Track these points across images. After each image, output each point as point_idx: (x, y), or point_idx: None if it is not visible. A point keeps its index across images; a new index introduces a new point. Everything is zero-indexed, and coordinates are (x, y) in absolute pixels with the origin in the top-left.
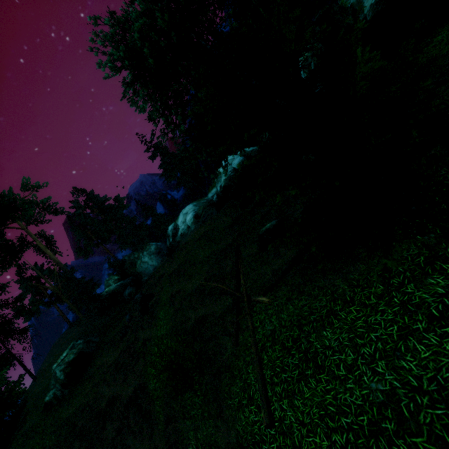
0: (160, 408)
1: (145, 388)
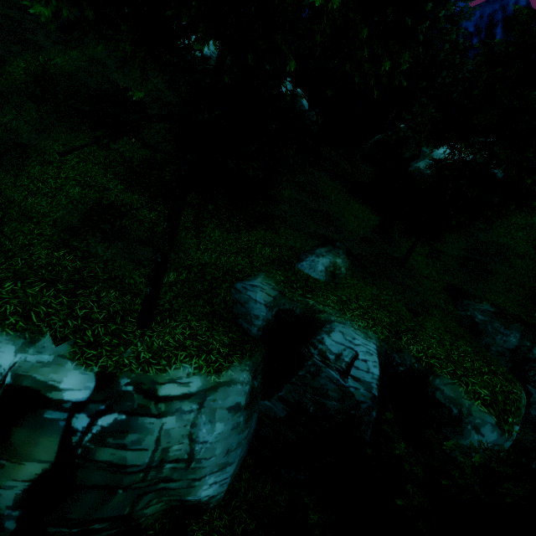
0: (1, 84)
1: (2, 63)
